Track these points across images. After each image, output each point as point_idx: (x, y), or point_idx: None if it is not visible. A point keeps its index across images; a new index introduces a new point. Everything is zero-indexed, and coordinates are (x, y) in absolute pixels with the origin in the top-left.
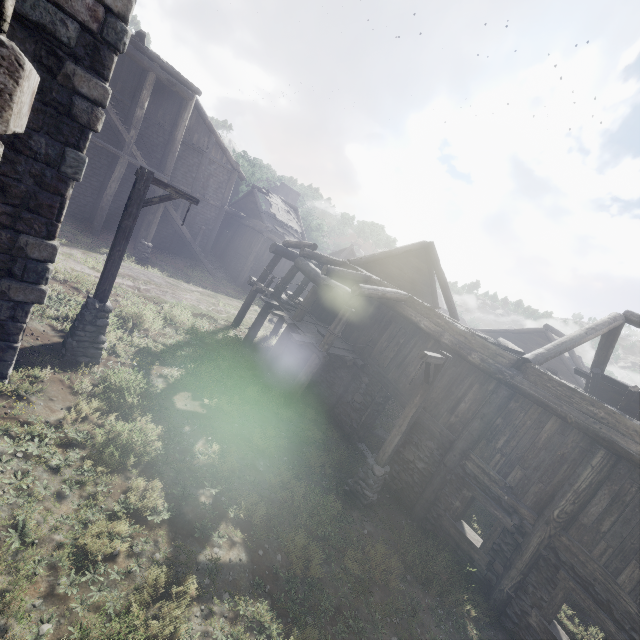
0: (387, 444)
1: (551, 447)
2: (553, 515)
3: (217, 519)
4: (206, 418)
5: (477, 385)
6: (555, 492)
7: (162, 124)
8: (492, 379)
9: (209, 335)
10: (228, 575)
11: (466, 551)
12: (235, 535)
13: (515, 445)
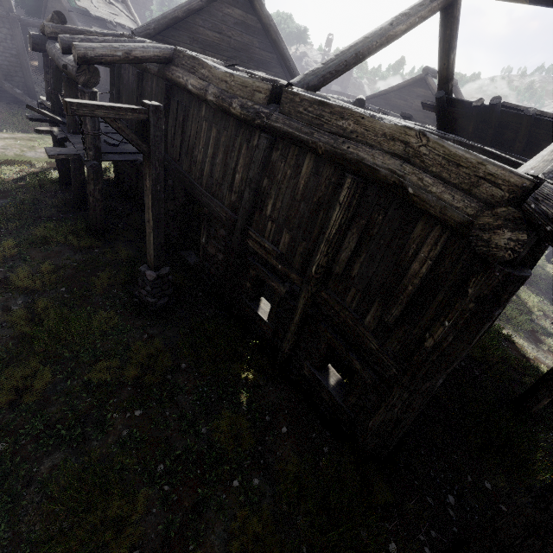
0: (148, 246)
1: (308, 195)
2: (312, 273)
3: None
4: None
5: (245, 145)
6: (315, 247)
7: None
8: (255, 130)
9: (8, 182)
10: None
11: (258, 325)
12: None
13: (280, 206)
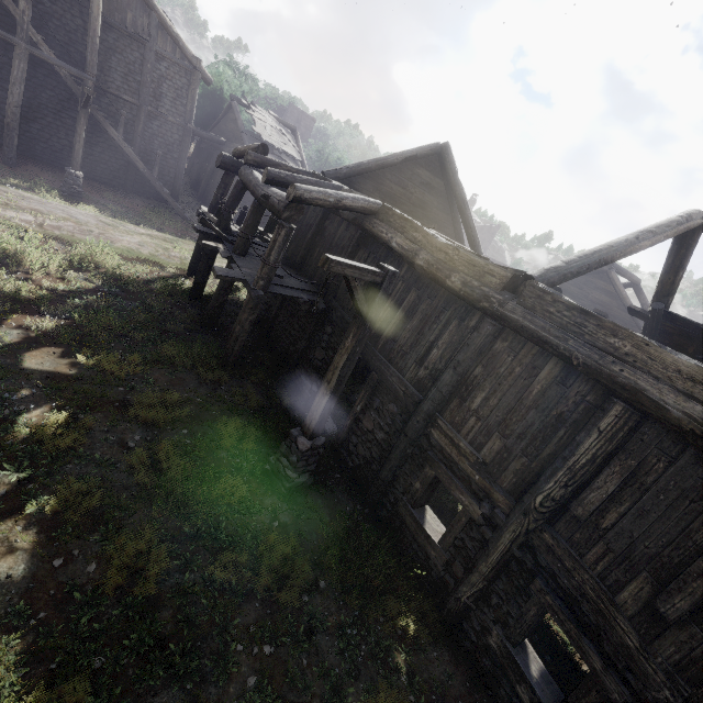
0: (314, 408)
1: (544, 404)
2: (534, 503)
3: (0, 516)
4: (70, 380)
5: (455, 321)
6: (543, 470)
7: None
8: (476, 310)
9: (139, 283)
10: None
11: (422, 546)
12: (21, 539)
13: (496, 404)
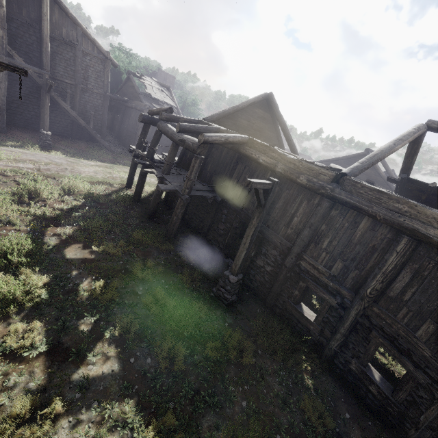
0: (237, 259)
1: (364, 241)
2: (366, 293)
3: (94, 341)
4: (94, 261)
5: (305, 201)
6: (368, 275)
7: (29, 22)
8: (317, 195)
9: (104, 197)
10: (99, 385)
11: (304, 324)
12: (110, 351)
13: (336, 244)
